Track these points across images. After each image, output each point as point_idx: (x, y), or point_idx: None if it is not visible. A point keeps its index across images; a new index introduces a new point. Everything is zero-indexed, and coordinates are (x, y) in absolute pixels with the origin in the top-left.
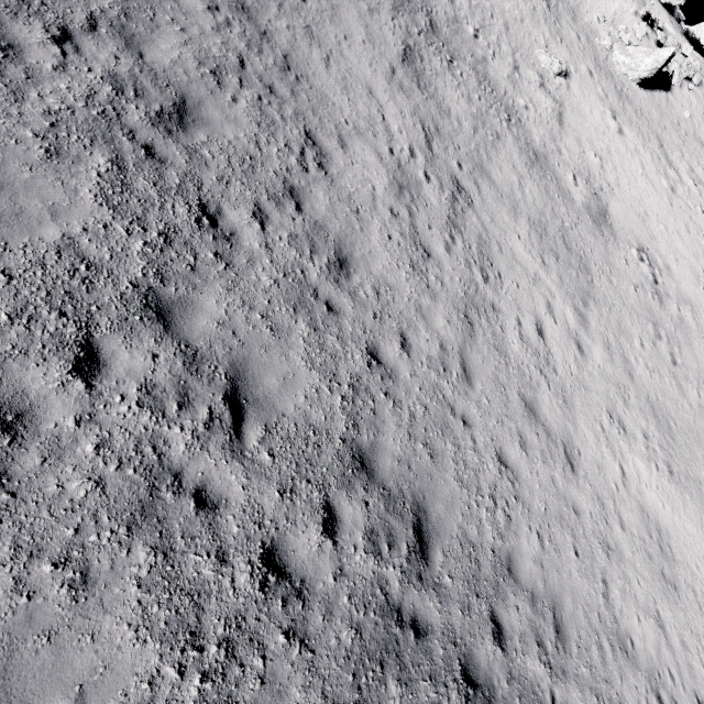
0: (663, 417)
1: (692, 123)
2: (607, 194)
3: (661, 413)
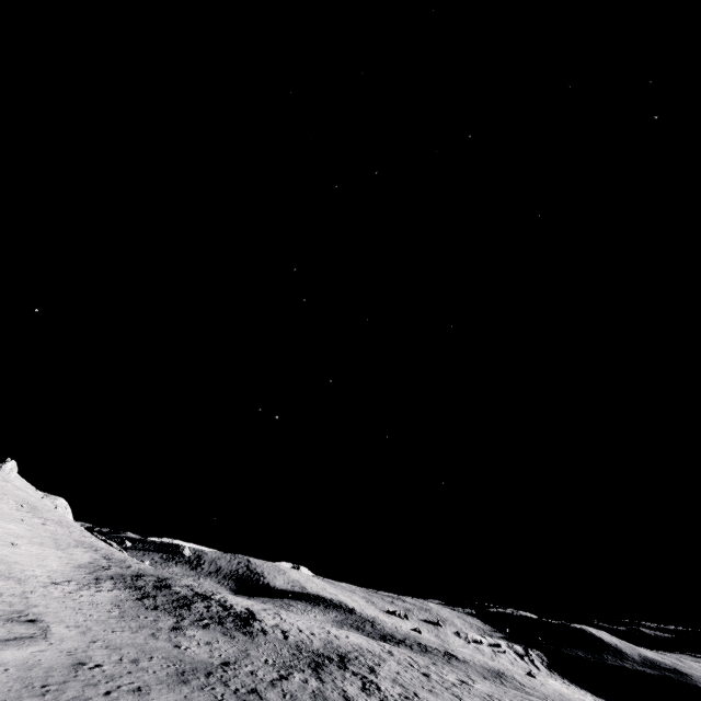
0: None
1: None
2: None
3: None
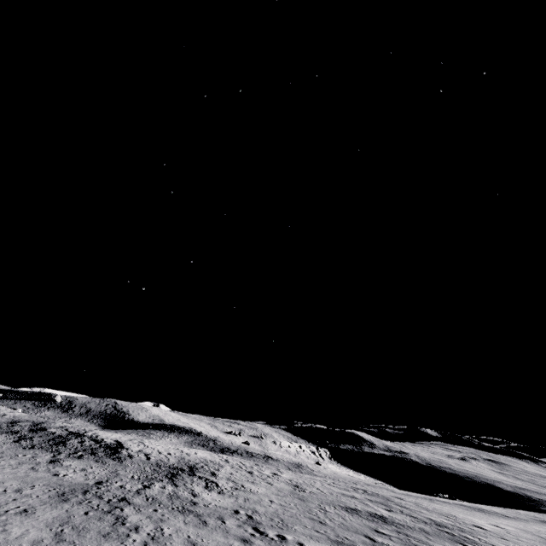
0: None
1: None
2: None
3: None
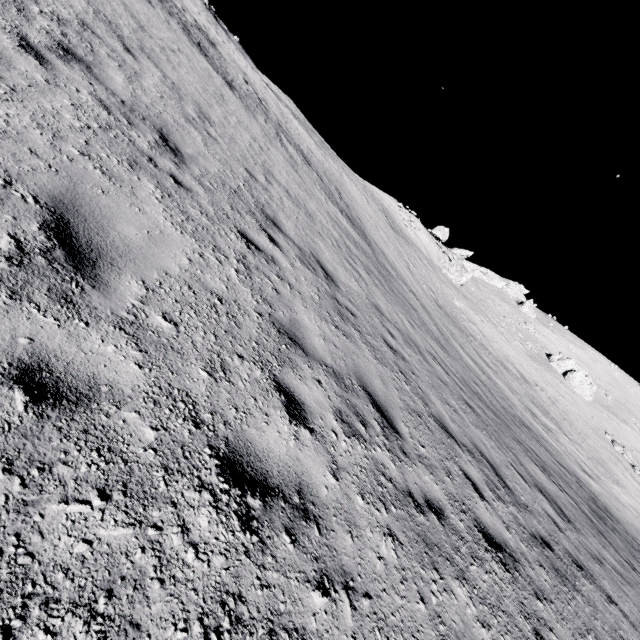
0: (598, 461)
1: (475, 292)
2: (513, 363)
3: (596, 459)
